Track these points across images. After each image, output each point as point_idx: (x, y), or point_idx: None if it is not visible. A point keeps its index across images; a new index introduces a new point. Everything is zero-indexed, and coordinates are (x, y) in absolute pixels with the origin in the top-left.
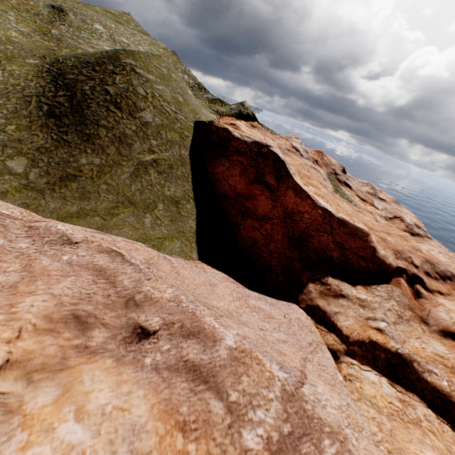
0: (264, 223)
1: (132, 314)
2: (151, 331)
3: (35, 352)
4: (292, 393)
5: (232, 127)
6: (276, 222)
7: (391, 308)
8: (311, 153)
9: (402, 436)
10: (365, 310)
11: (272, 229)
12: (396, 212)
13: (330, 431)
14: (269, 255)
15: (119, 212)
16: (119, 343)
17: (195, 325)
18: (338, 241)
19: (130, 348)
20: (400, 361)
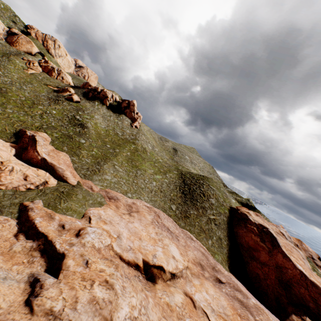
0: (264, 266)
1: (215, 273)
2: (222, 281)
3: (192, 268)
4: None
5: (248, 213)
6: (271, 267)
7: None
8: (293, 239)
9: None
10: None
11: (268, 271)
12: None
13: None
14: (266, 285)
15: (201, 235)
16: (212, 279)
17: (238, 288)
18: (312, 295)
19: (216, 283)
20: None
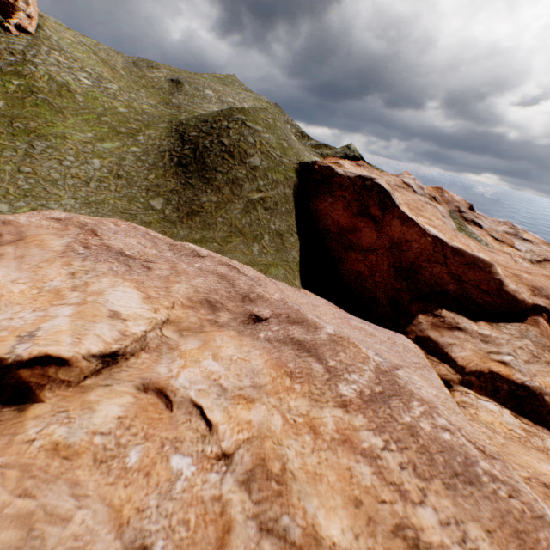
0: (369, 255)
1: (248, 306)
2: (263, 318)
3: (183, 319)
4: (386, 371)
5: (336, 165)
6: (381, 252)
7: (523, 347)
8: (427, 190)
9: (517, 450)
10: (488, 345)
11: (377, 259)
12: (547, 255)
13: (420, 399)
14: (373, 286)
15: (232, 241)
16: (239, 323)
17: (299, 317)
18: (453, 272)
19: (247, 327)
20: (527, 393)
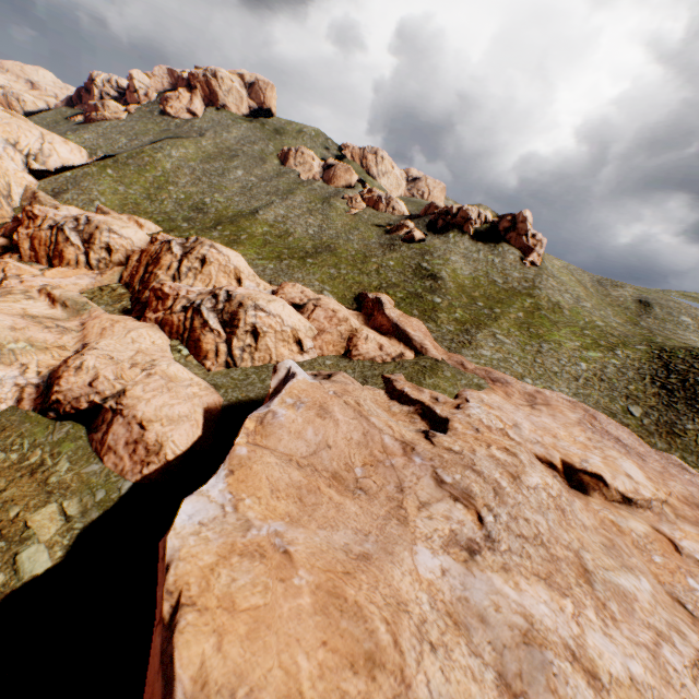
0: None
1: None
2: None
3: (677, 508)
4: None
5: None
6: None
7: None
8: None
9: None
10: None
11: None
12: None
13: None
14: None
15: None
16: None
17: None
18: None
19: None
20: None
